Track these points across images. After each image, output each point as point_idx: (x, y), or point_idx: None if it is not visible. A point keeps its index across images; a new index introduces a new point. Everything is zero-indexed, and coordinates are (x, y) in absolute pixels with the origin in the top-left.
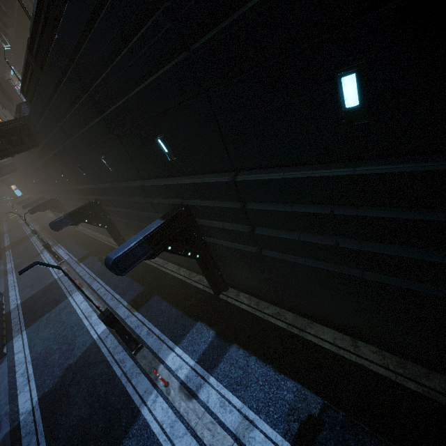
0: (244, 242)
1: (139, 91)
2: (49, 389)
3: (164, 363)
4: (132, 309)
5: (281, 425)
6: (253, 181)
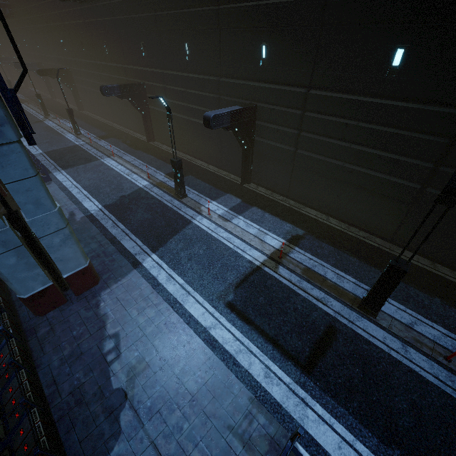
0: (288, 141)
1: (272, 4)
2: (111, 203)
3: (205, 206)
4: (171, 178)
5: (282, 236)
6: (321, 96)
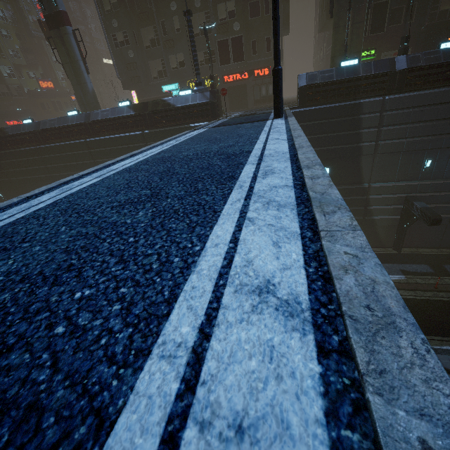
0: None
1: None
2: None
3: None
4: None
5: None
6: None
